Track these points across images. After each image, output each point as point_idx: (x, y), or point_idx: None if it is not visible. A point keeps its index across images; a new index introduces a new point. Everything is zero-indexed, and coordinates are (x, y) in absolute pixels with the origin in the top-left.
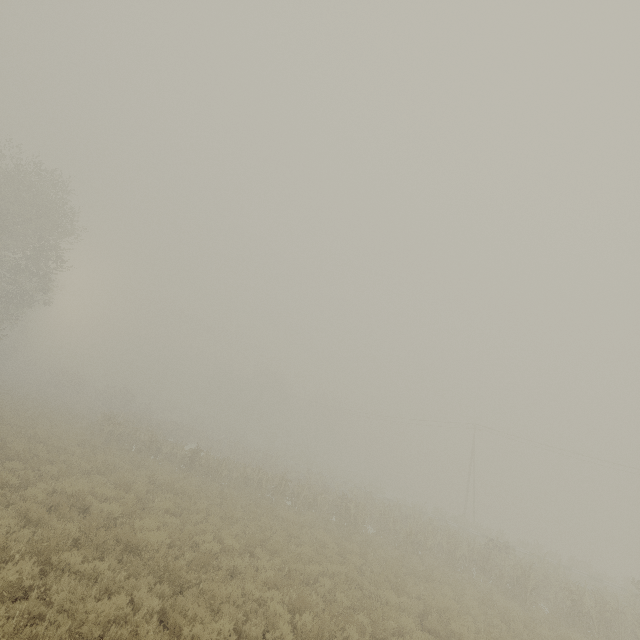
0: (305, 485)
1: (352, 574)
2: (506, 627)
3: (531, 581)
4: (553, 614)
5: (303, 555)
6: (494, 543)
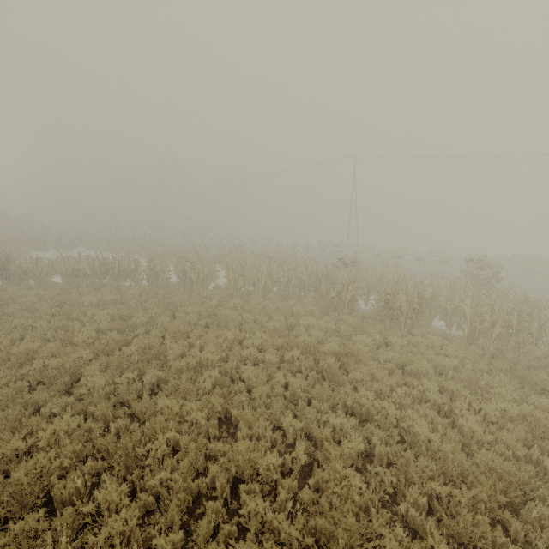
0: (138, 261)
1: (66, 365)
2: (277, 360)
3: (349, 293)
4: (368, 315)
5: (10, 358)
6: (343, 261)
